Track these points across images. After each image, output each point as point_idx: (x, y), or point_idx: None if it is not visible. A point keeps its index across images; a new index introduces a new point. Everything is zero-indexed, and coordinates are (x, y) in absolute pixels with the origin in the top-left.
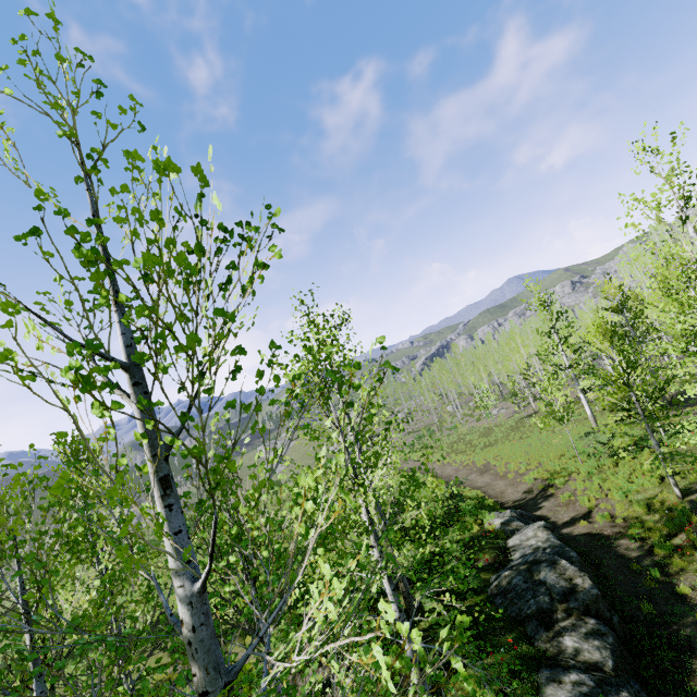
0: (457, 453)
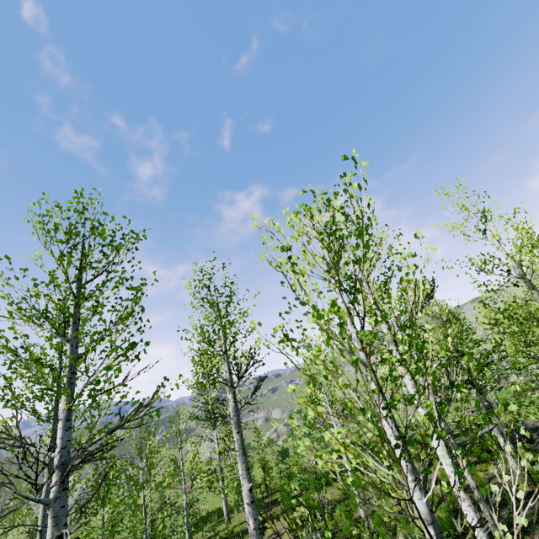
0: None
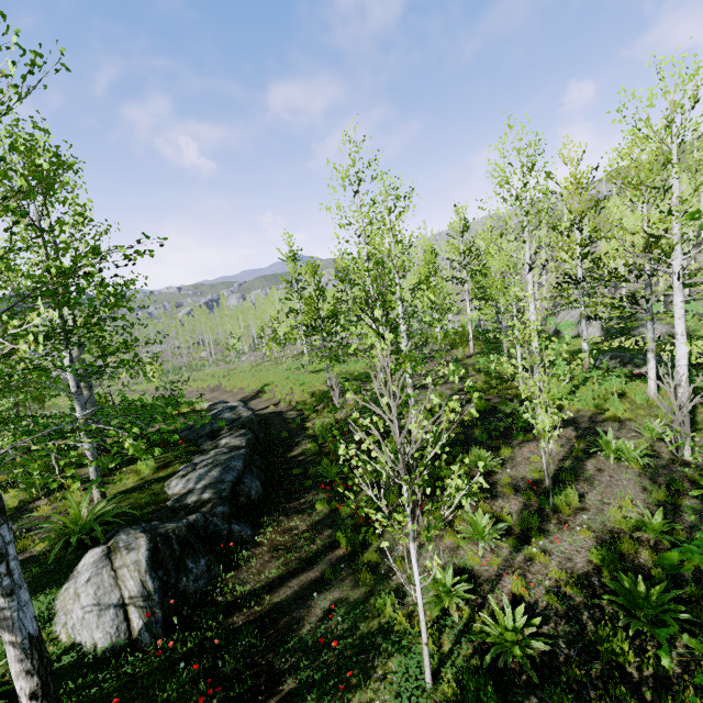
0: (197, 381)
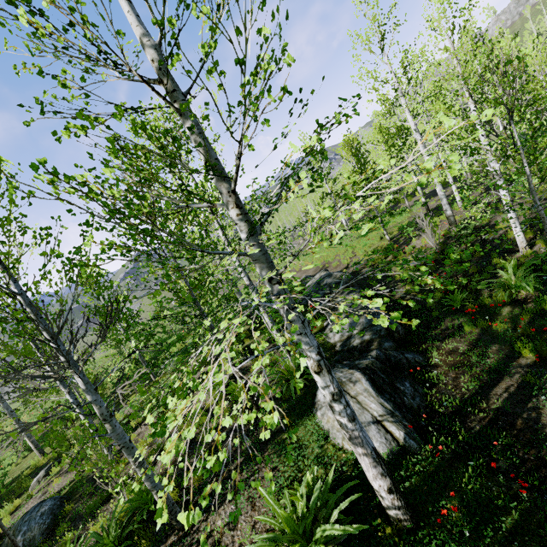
0: None
